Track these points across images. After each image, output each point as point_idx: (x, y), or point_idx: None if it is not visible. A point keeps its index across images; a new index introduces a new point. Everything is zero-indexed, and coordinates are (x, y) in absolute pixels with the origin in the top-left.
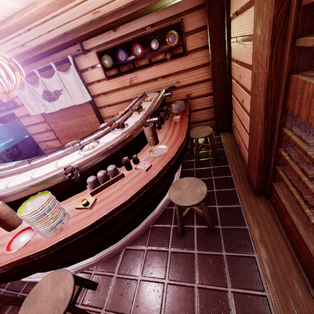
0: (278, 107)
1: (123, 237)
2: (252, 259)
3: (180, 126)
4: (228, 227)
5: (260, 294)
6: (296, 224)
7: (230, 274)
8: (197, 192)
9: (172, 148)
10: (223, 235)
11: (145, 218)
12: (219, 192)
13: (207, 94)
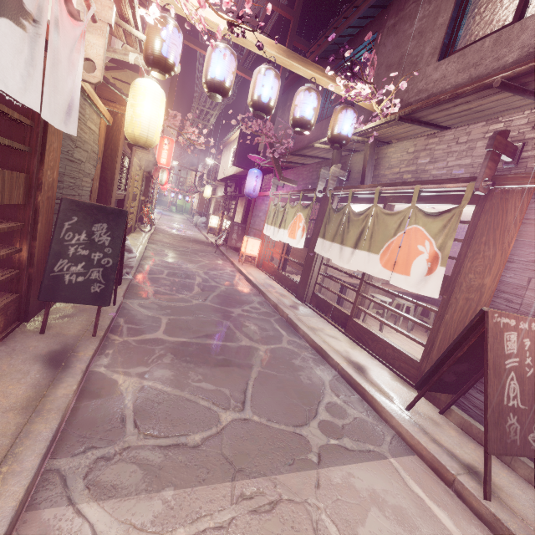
0: None
1: None
2: None
3: None
4: None
5: None
6: None
7: None
8: None
9: None
10: None
11: None
12: None
13: None
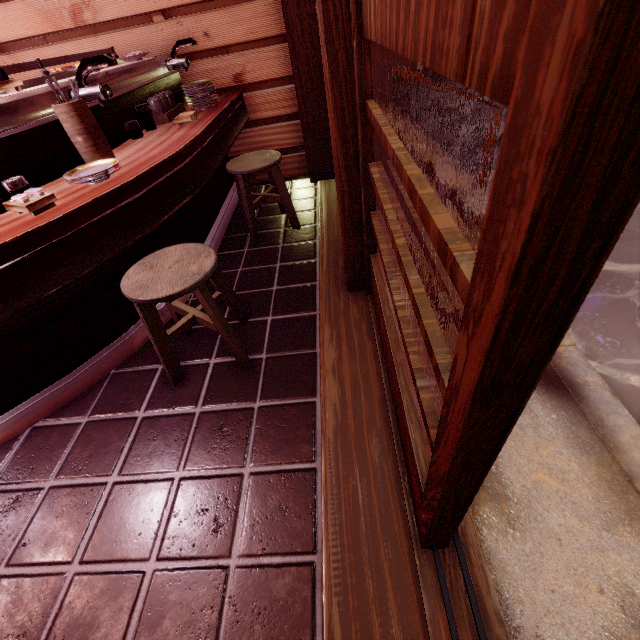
0: (352, 34)
1: (22, 400)
2: (309, 407)
3: (187, 131)
4: (280, 354)
5: (305, 467)
6: (386, 322)
7: (257, 442)
8: (189, 271)
9: (138, 168)
10: (267, 370)
11: (94, 353)
12: (281, 291)
13: (283, 80)
